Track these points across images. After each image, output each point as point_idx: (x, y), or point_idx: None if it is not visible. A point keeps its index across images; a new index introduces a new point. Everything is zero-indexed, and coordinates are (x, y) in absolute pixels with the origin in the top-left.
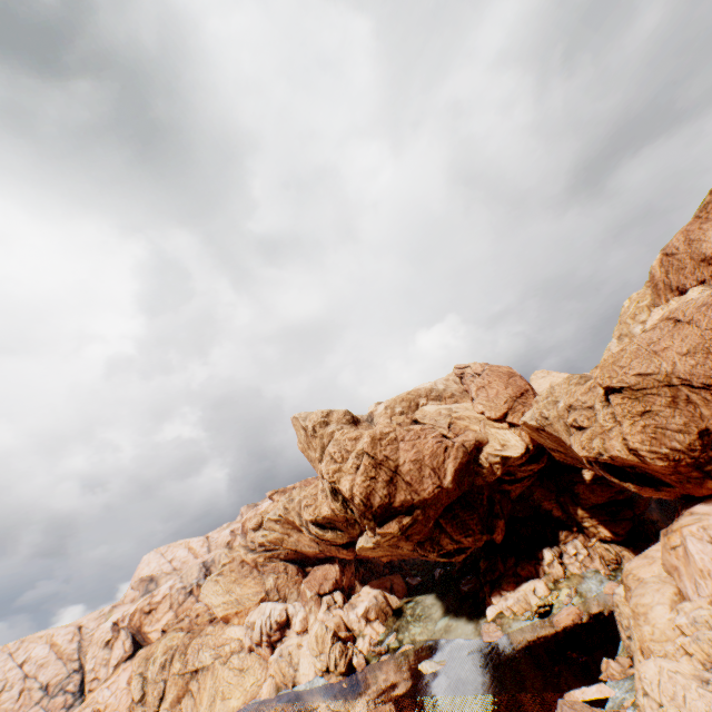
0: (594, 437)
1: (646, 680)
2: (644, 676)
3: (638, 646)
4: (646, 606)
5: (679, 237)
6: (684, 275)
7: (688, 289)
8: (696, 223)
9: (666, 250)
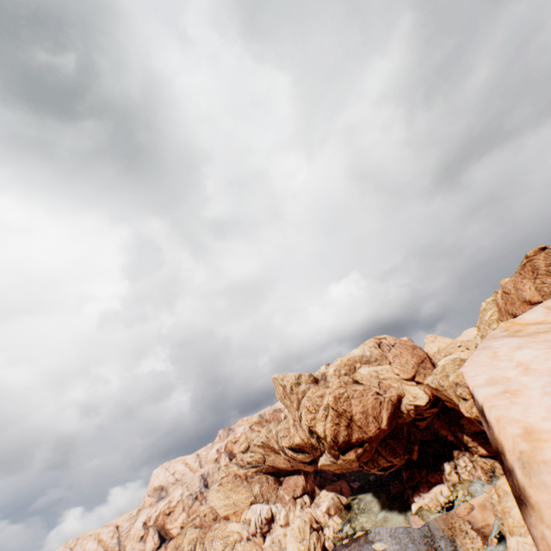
0: (473, 406)
1: (511, 547)
2: (510, 546)
3: (507, 529)
4: (509, 508)
5: (510, 283)
6: (515, 307)
7: (518, 315)
8: (519, 277)
9: (504, 290)
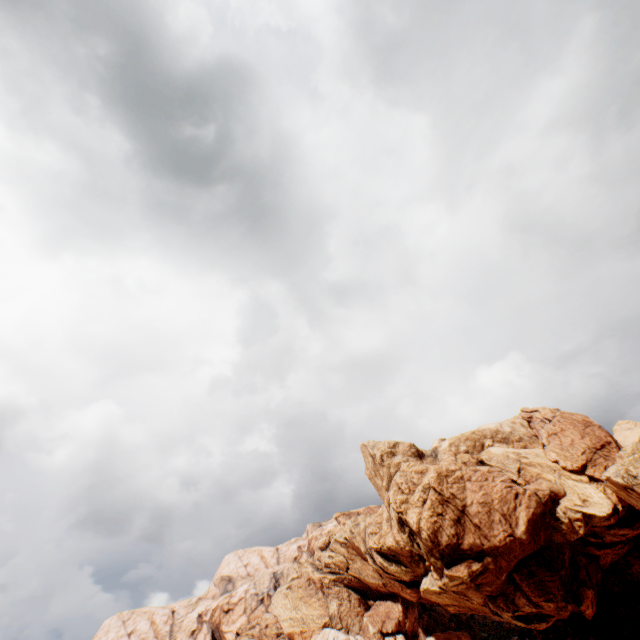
0: None
1: None
2: None
3: None
4: None
5: None
6: None
7: None
8: None
9: None
